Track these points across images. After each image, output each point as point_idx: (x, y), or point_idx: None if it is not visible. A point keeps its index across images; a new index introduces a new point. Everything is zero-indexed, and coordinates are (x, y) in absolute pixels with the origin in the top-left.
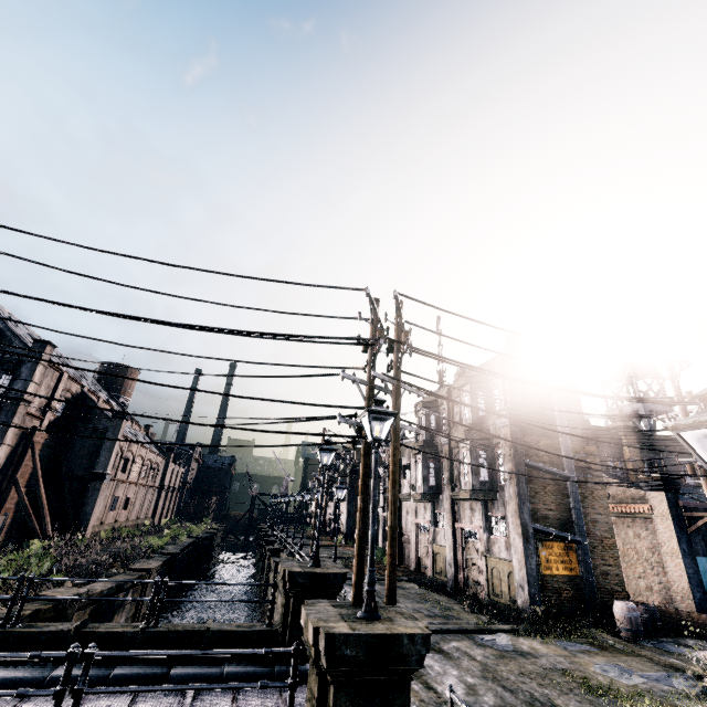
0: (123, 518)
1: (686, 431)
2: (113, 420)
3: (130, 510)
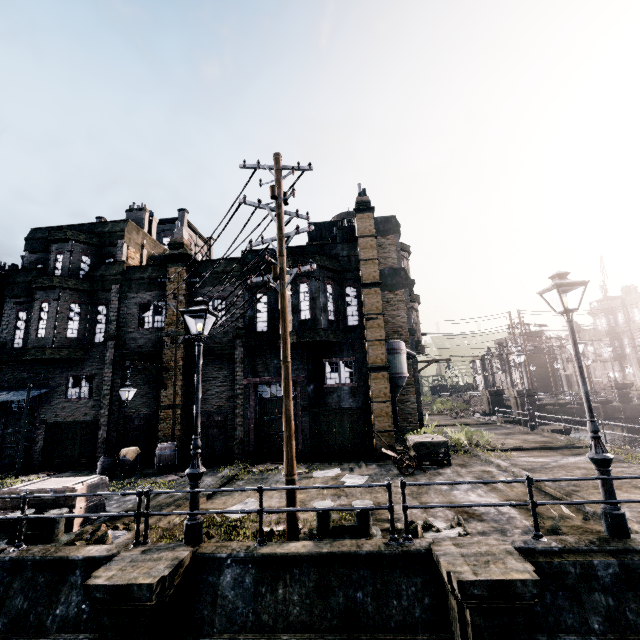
0: None
1: None
2: None
3: None
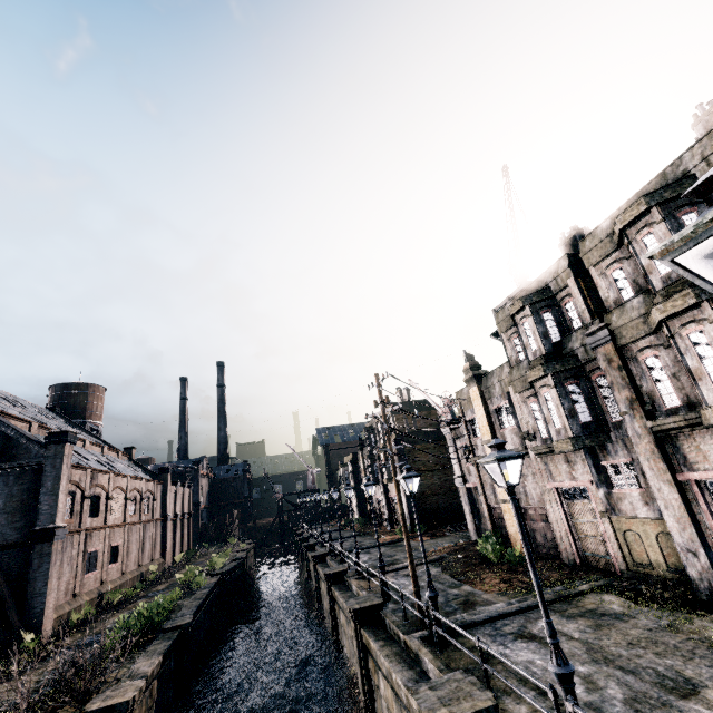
0: (114, 575)
1: None
2: (48, 448)
3: (124, 561)
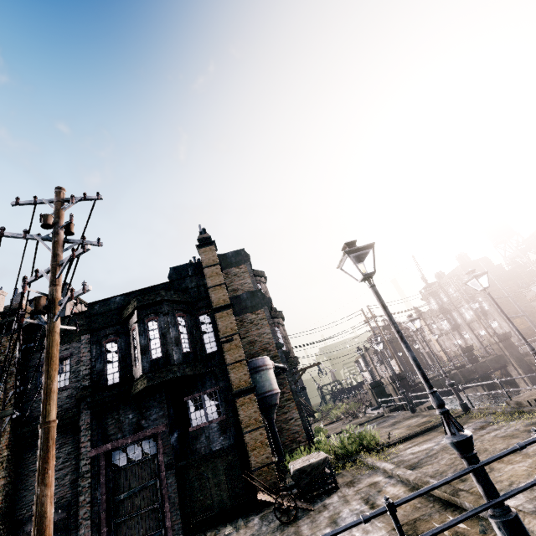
0: None
1: (530, 288)
2: None
3: None
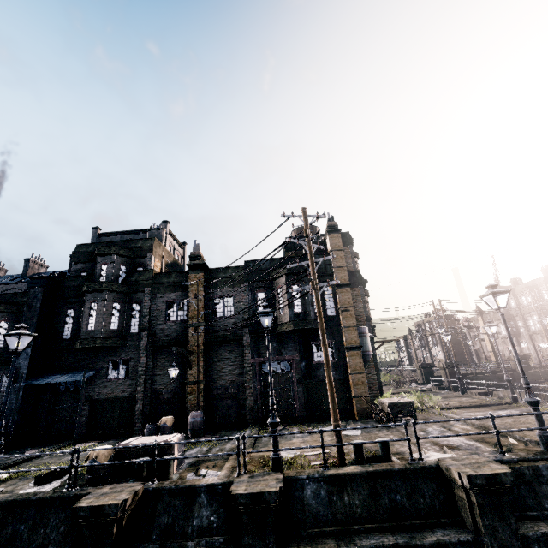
0: None
1: None
2: None
3: None
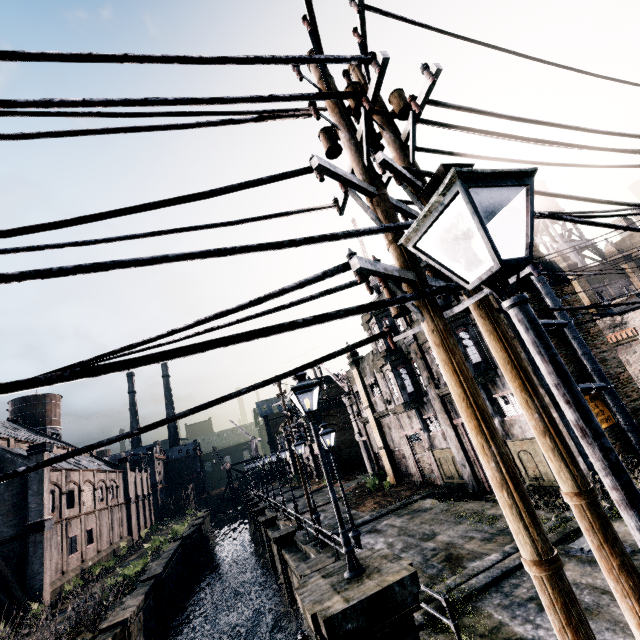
0: (92, 554)
1: None
2: (30, 458)
3: (98, 541)
